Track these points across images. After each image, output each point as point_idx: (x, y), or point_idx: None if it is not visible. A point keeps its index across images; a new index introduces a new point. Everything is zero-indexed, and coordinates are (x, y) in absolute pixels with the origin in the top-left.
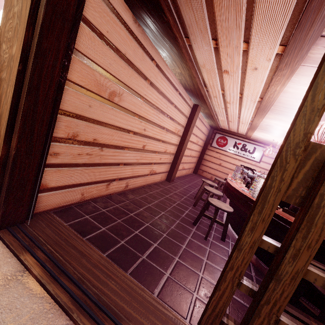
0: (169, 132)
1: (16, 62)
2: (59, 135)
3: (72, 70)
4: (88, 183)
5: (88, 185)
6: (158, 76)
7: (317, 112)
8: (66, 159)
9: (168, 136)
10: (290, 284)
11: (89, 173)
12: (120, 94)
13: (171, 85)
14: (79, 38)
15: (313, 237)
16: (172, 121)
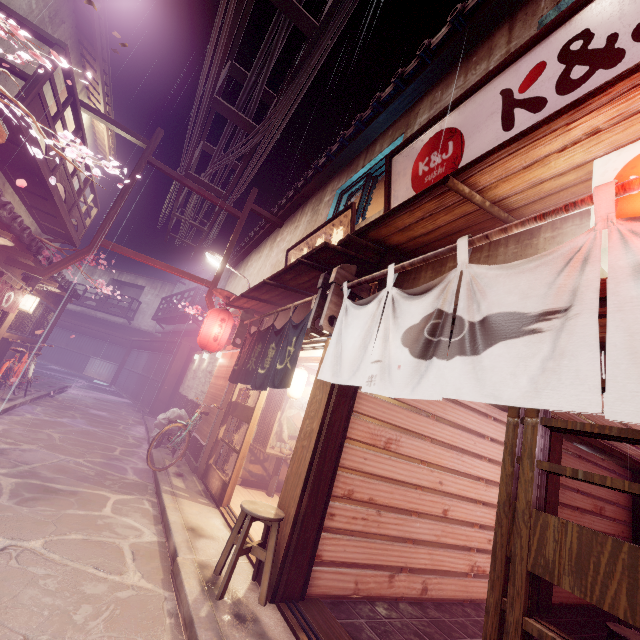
0: (493, 485)
1: (315, 434)
2: (336, 493)
3: (350, 429)
4: (364, 564)
5: (363, 568)
6: (447, 407)
7: (509, 478)
8: (341, 523)
9: (495, 493)
10: (515, 636)
11: (365, 548)
12: (397, 439)
13: (472, 411)
14: (356, 402)
15: (518, 584)
16: (494, 465)
